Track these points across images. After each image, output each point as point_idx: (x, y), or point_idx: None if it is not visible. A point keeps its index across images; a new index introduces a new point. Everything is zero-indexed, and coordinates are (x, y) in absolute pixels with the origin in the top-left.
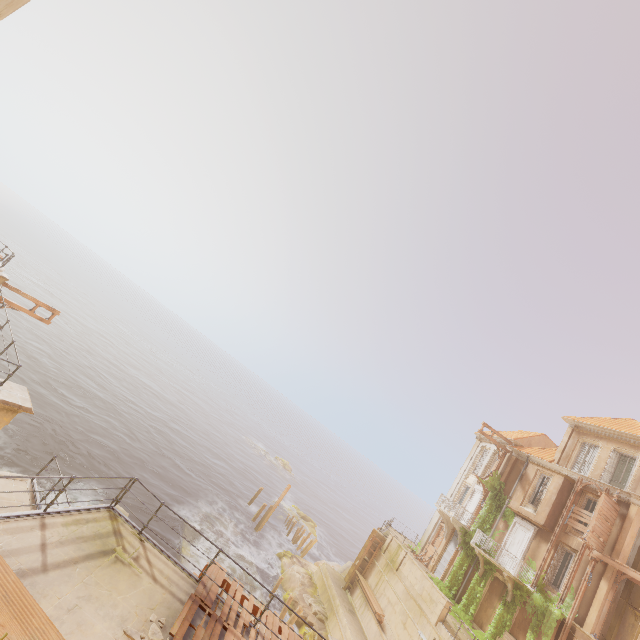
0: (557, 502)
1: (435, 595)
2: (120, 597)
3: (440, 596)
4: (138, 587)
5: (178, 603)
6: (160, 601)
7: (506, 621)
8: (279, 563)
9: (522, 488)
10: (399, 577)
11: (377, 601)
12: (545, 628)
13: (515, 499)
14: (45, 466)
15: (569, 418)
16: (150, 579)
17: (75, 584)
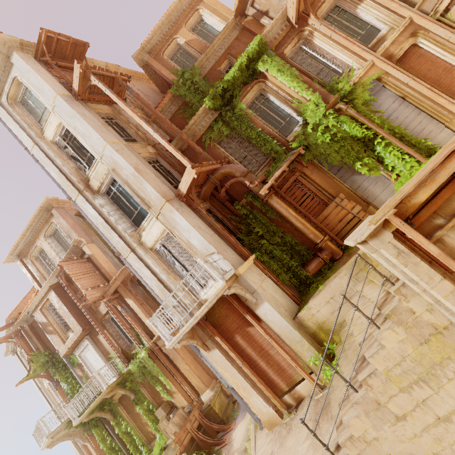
0: (70, 306)
1: None
2: None
3: None
4: None
5: None
6: None
7: (150, 407)
8: None
9: (51, 334)
10: None
11: None
12: (153, 371)
13: (59, 346)
14: None
15: (6, 257)
16: None
17: None
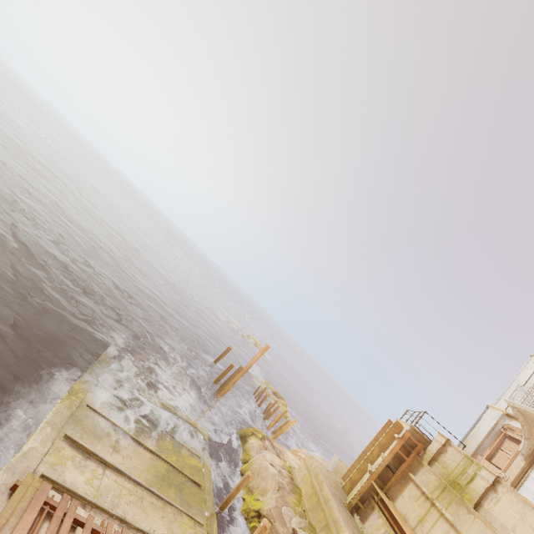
0: None
1: None
2: None
3: None
4: None
5: None
6: None
7: None
8: (244, 444)
9: None
10: (489, 525)
11: None
12: None
13: None
14: None
15: None
16: None
17: None
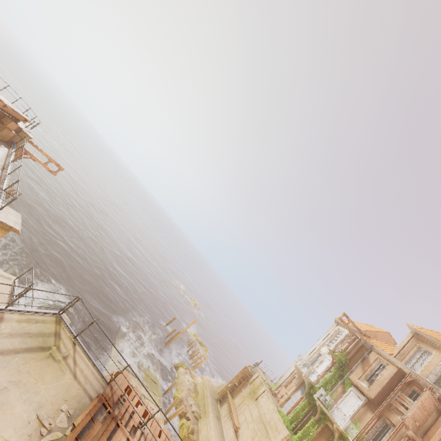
0: (388, 385)
1: (280, 426)
2: (43, 386)
3: (283, 428)
4: (60, 380)
5: (87, 399)
6: (74, 395)
7: None
8: (177, 370)
9: (362, 367)
10: (256, 405)
11: (237, 416)
12: None
13: (355, 374)
14: (25, 272)
15: (412, 326)
16: (71, 375)
17: (10, 370)
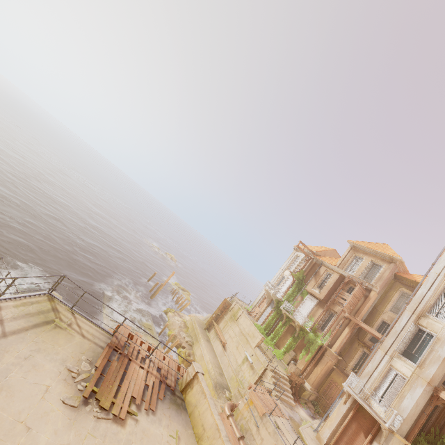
0: (333, 288)
1: (256, 334)
2: (60, 348)
3: (259, 334)
4: (72, 341)
5: (100, 348)
6: (88, 348)
7: (292, 345)
8: (166, 315)
9: (315, 279)
10: (237, 324)
11: (223, 336)
12: (312, 349)
13: (310, 285)
14: None
15: (351, 241)
16: (80, 336)
17: (28, 343)
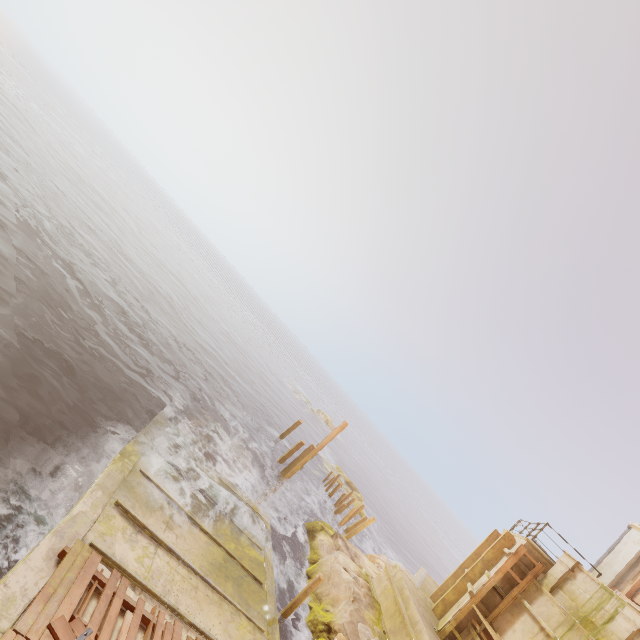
0: None
1: None
2: None
3: None
4: None
5: None
6: None
7: None
8: (312, 540)
9: None
10: None
11: None
12: None
13: None
14: None
15: None
16: None
17: None
